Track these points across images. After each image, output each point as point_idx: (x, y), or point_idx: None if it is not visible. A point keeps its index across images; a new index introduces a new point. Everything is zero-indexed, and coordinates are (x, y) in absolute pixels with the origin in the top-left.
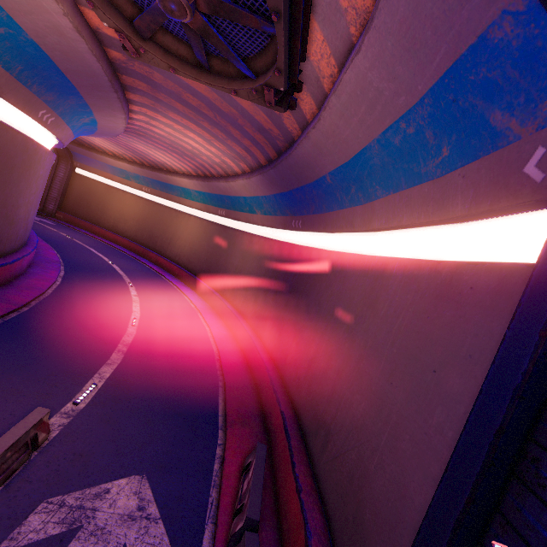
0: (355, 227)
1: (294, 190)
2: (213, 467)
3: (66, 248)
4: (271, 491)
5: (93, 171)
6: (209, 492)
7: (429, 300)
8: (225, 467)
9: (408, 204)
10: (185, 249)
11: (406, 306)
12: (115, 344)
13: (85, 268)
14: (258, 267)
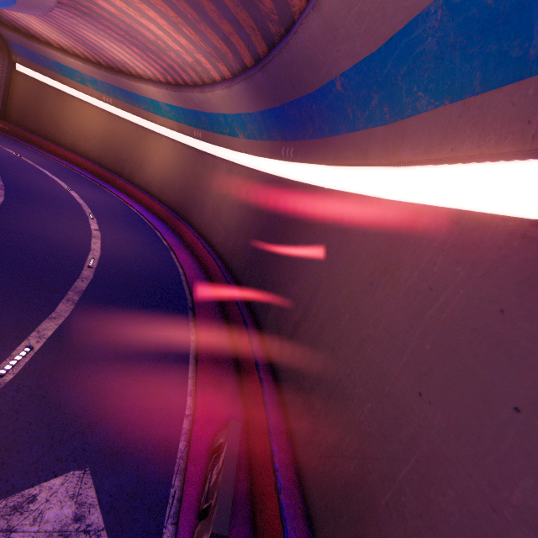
0: (369, 159)
1: (287, 104)
2: (177, 446)
3: (10, 167)
4: (245, 472)
5: (38, 70)
6: (171, 482)
7: (505, 283)
8: (192, 447)
9: (479, 120)
10: (157, 176)
11: (453, 284)
12: (64, 292)
13: (33, 194)
14: (239, 203)
